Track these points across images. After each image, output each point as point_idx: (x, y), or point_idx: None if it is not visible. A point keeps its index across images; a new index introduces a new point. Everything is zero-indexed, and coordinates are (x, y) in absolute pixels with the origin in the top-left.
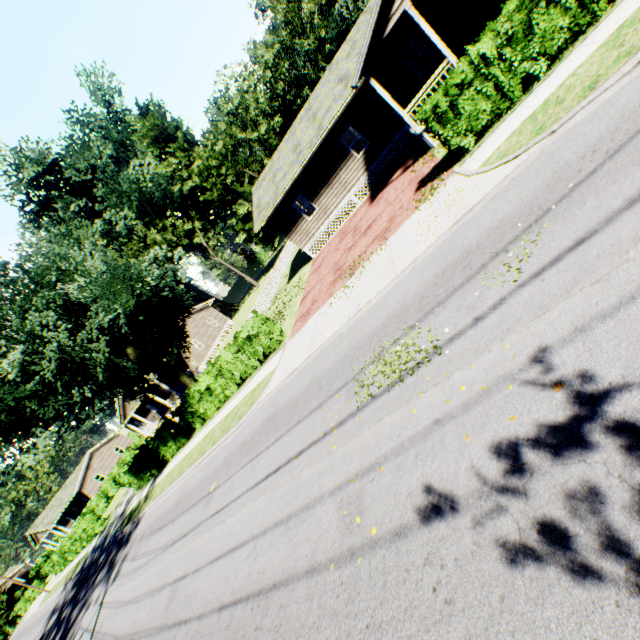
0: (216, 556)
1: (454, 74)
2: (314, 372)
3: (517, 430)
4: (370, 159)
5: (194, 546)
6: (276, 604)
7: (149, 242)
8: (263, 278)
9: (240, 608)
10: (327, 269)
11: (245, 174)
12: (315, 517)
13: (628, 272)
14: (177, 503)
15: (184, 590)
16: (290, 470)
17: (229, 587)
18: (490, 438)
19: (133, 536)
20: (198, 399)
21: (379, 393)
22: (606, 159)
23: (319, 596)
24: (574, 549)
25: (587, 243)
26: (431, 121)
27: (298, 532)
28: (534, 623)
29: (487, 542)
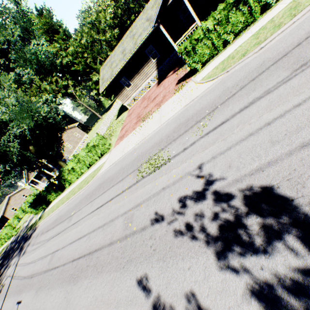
0: (72, 241)
1: (195, 34)
2: (122, 164)
3: (187, 192)
4: (159, 63)
5: (63, 238)
6: (96, 257)
7: (42, 89)
8: (105, 114)
9: (81, 259)
10: (134, 116)
11: (97, 58)
12: (114, 224)
13: (232, 138)
14: (55, 220)
15: (57, 255)
16: (107, 206)
17: (77, 252)
18: (178, 195)
19: (33, 235)
20: (67, 173)
21: (146, 176)
22: (239, 90)
23: (112, 252)
24: (193, 231)
25: (224, 124)
26: (183, 54)
27: (107, 230)
28: (177, 253)
29: (170, 230)
